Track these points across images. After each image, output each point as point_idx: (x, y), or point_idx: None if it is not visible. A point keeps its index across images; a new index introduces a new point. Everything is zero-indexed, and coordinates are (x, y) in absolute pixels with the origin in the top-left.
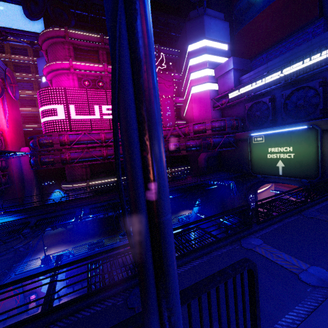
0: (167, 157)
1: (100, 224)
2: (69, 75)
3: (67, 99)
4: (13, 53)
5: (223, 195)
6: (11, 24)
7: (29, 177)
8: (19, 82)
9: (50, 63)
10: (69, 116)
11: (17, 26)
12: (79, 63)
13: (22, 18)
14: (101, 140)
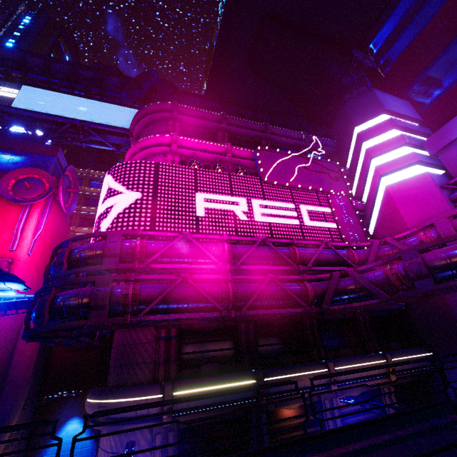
0: (365, 321)
1: None
2: (168, 154)
3: (158, 179)
4: (90, 186)
5: None
6: (100, 120)
7: (21, 374)
8: (84, 218)
9: (141, 139)
10: (156, 207)
11: (107, 122)
12: (187, 138)
13: (117, 116)
14: (220, 256)
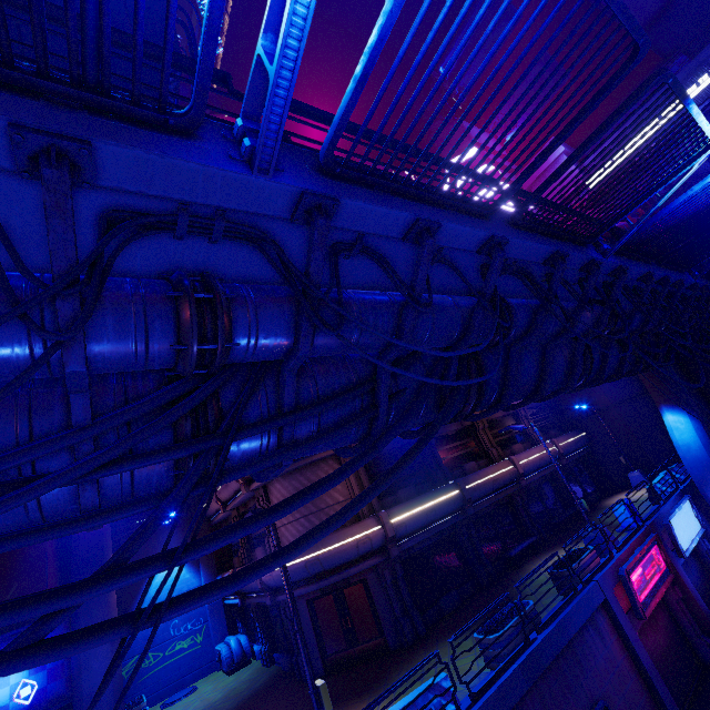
0: None
1: (414, 592)
2: None
3: None
4: None
5: (707, 391)
6: None
7: None
8: None
9: None
10: None
11: None
12: None
13: None
14: None
